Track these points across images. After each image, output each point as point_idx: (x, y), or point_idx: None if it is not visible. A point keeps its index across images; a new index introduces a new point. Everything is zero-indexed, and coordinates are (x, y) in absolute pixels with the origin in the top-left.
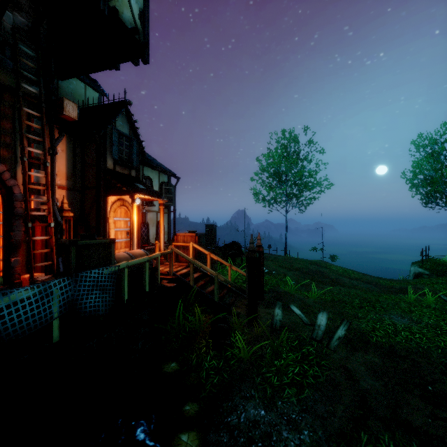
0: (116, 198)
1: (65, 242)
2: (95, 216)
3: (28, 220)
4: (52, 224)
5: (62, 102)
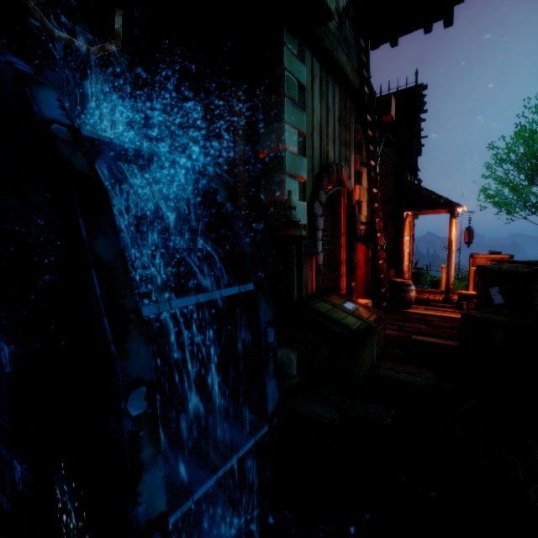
0: (405, 212)
1: (515, 270)
2: (389, 235)
3: (376, 242)
4: (384, 246)
5: (388, 99)
